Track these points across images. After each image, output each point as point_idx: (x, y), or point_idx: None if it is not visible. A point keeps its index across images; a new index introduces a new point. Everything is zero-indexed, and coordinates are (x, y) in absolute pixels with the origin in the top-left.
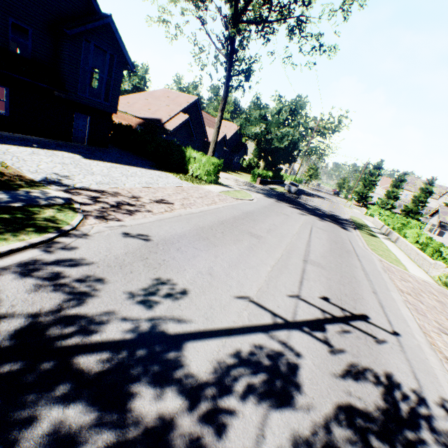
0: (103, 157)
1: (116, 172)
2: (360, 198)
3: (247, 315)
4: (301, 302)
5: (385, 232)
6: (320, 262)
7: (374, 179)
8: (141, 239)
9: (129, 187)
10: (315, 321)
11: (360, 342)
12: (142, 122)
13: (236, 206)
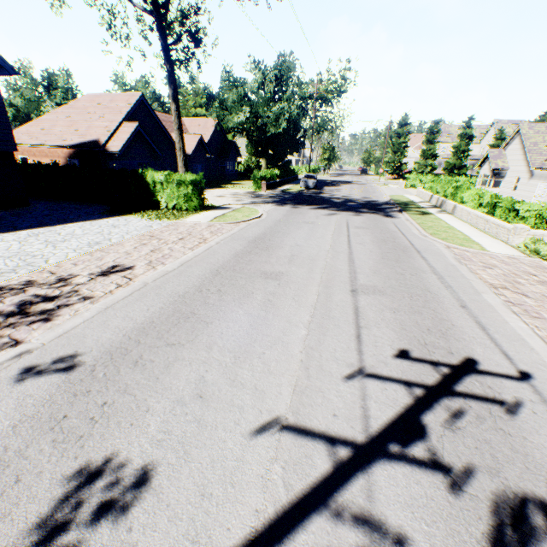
0: (16, 224)
1: (35, 243)
2: (394, 169)
3: (281, 473)
4: (369, 381)
5: (436, 204)
6: (376, 284)
7: (404, 140)
8: (58, 370)
9: (54, 264)
10: (403, 418)
11: (488, 428)
12: (72, 152)
13: (238, 235)
